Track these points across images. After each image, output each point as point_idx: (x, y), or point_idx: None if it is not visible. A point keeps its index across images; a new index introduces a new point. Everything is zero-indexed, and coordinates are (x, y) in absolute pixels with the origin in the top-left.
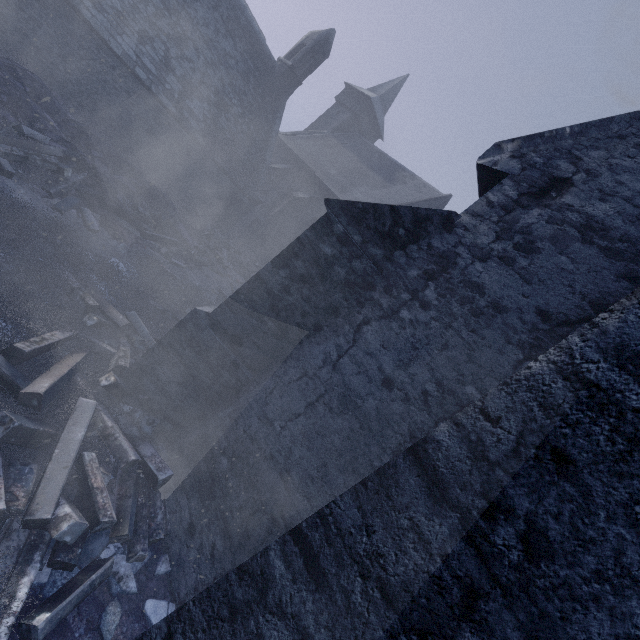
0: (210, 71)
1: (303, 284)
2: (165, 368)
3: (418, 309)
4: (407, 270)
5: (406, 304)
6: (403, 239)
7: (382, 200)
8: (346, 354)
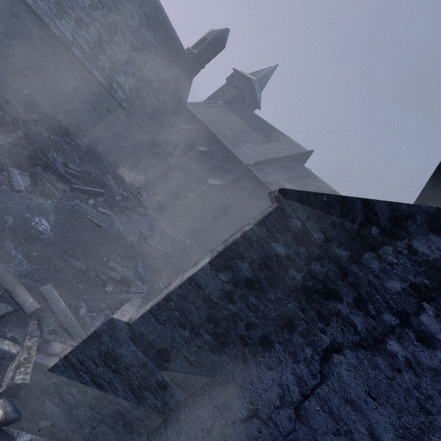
0: (135, 54)
1: (249, 290)
2: (73, 388)
3: (415, 343)
4: (384, 279)
5: (394, 331)
6: (376, 239)
7: (264, 153)
8: (313, 394)
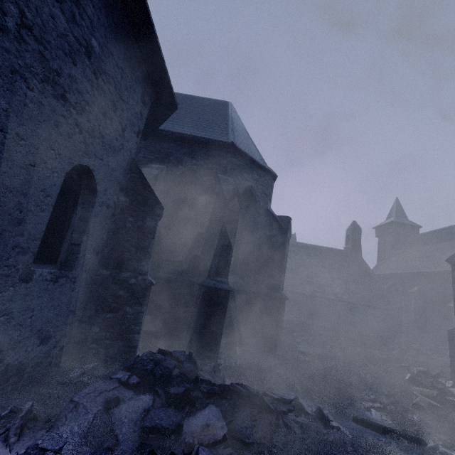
0: (331, 274)
1: None
2: None
3: None
4: None
5: None
6: None
7: None
8: None
